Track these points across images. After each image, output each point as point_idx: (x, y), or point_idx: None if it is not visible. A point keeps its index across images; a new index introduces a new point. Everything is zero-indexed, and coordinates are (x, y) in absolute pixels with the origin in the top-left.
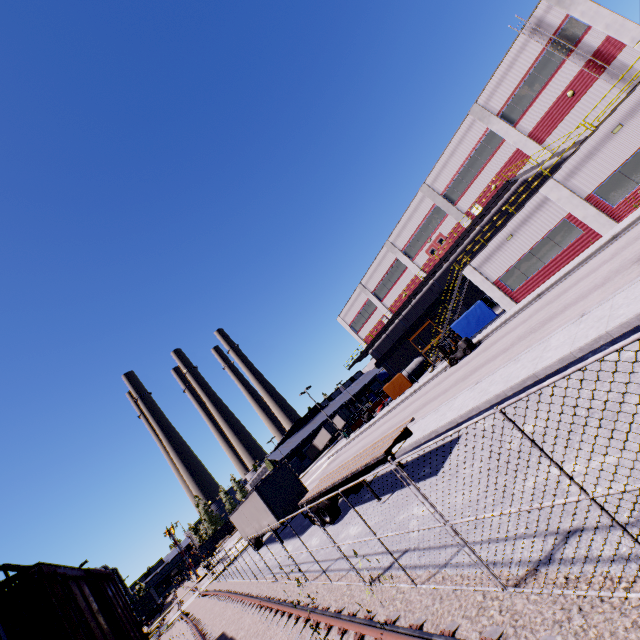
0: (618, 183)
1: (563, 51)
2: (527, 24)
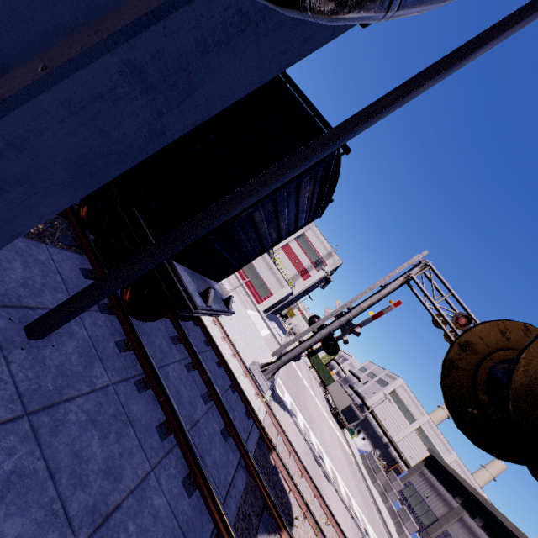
0: (248, 266)
1: (315, 262)
2: (334, 252)
